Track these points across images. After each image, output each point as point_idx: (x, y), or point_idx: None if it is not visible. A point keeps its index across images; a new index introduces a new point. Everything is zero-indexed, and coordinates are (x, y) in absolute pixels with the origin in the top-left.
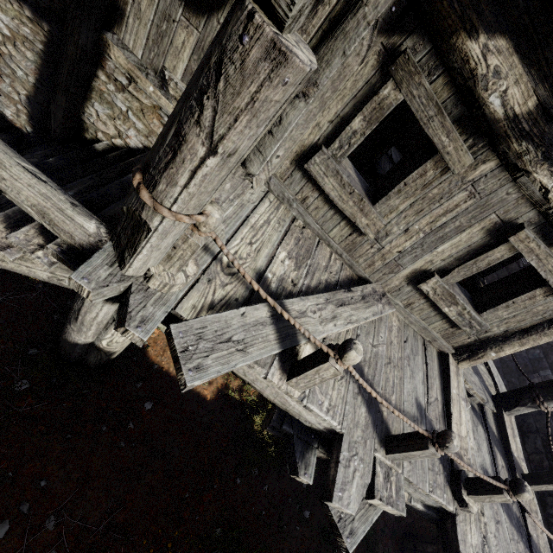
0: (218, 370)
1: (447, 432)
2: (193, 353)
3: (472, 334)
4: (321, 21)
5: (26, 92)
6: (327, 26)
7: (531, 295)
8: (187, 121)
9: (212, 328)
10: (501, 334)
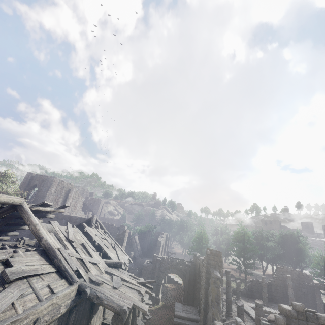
0: (142, 322)
1: (142, 297)
2: (141, 324)
3: None
4: None
5: None
6: None
7: None
8: None
9: (137, 322)
10: None
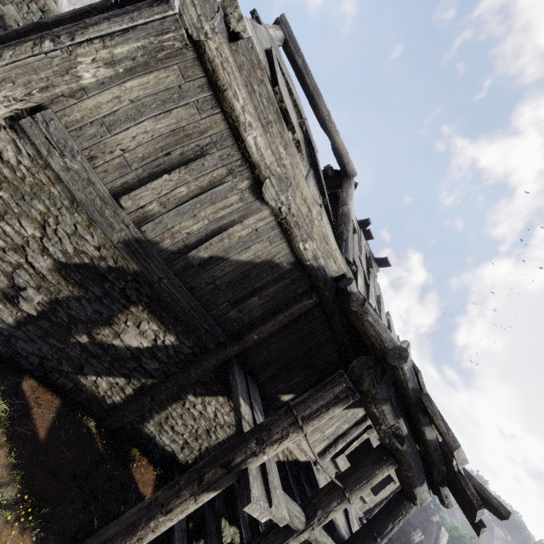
0: None
1: None
2: None
3: (372, 506)
4: (354, 421)
5: (209, 445)
6: (355, 422)
7: (390, 484)
8: (396, 524)
9: None
10: (379, 501)
